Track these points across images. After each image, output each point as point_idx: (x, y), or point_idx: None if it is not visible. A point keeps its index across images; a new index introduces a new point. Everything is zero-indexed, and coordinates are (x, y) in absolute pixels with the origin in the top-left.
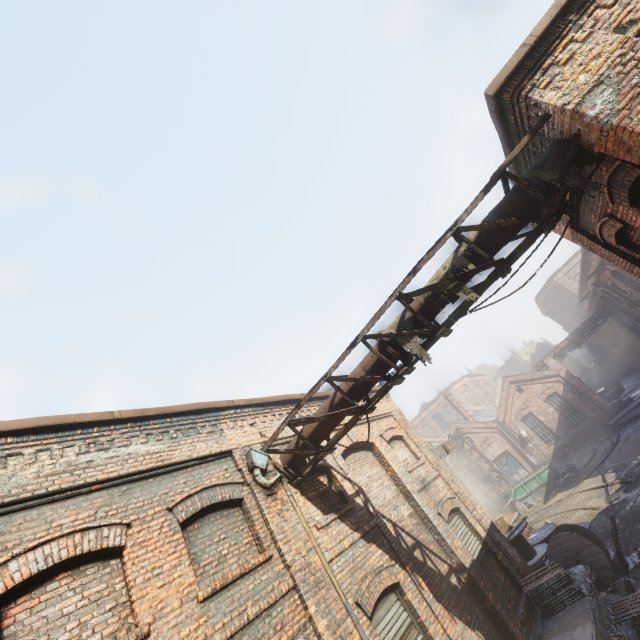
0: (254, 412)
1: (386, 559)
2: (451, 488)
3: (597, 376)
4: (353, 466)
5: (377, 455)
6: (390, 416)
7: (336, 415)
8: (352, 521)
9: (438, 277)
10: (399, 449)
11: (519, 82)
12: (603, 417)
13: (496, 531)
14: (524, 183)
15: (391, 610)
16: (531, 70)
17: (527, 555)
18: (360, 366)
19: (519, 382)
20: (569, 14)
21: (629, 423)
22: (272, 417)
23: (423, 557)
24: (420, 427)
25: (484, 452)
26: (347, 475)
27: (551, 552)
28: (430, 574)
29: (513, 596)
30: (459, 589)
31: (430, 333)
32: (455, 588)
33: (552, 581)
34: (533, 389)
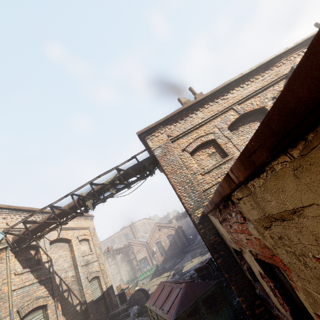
0: (9, 212)
1: (46, 293)
2: (100, 267)
3: (193, 231)
4: (54, 249)
5: (70, 246)
6: (88, 229)
7: (48, 223)
8: (37, 274)
9: (107, 181)
10: (84, 245)
11: (145, 135)
12: (184, 248)
13: (112, 289)
14: (139, 163)
15: (36, 317)
16: (149, 133)
17: (123, 302)
18: (68, 204)
19: (160, 226)
20: (161, 125)
21: (190, 252)
22: (19, 217)
23: (68, 296)
24: (116, 238)
25: (137, 255)
26: (47, 252)
27: (130, 300)
28: (67, 304)
29: (104, 318)
30: (79, 312)
31: (97, 200)
32: (77, 311)
33: (121, 310)
34: (164, 231)
